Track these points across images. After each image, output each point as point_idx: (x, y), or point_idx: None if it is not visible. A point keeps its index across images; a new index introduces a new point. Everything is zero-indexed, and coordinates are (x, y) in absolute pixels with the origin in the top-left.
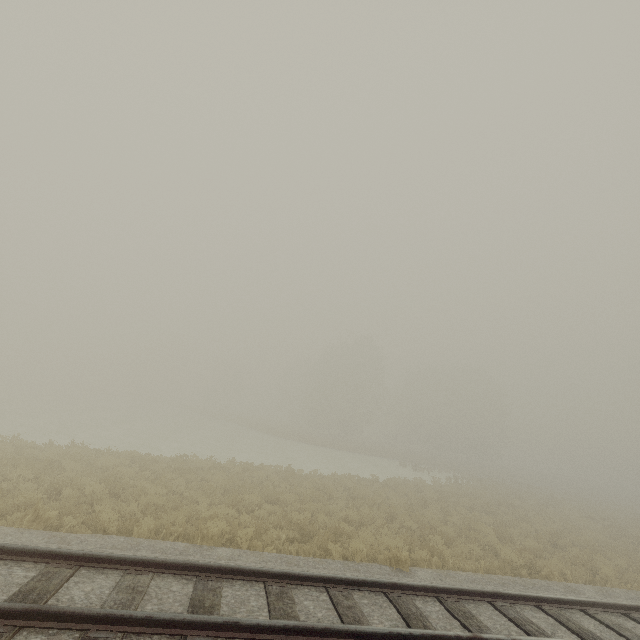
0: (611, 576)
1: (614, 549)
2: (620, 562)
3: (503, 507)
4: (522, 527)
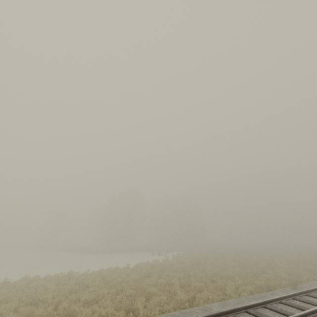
0: (231, 292)
1: (239, 275)
2: (239, 282)
3: (194, 265)
4: (199, 275)
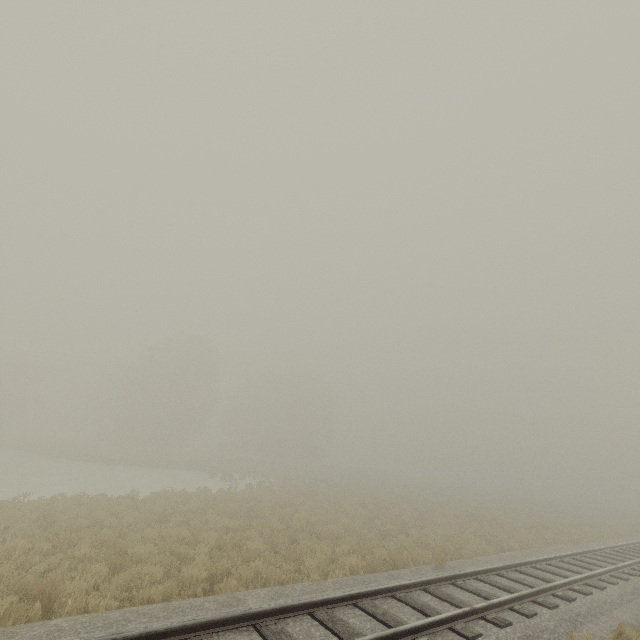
0: (312, 568)
1: (353, 533)
2: (343, 547)
3: (277, 507)
4: (273, 527)
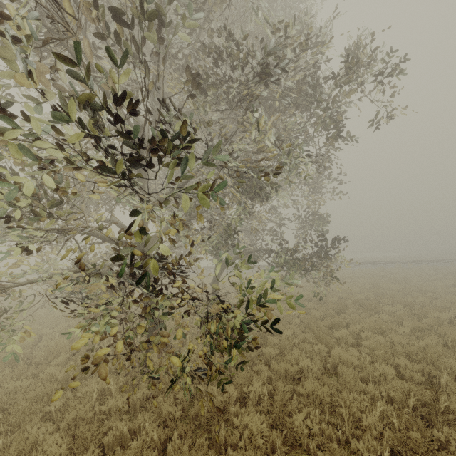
0: None
1: None
2: None
3: None
4: None
